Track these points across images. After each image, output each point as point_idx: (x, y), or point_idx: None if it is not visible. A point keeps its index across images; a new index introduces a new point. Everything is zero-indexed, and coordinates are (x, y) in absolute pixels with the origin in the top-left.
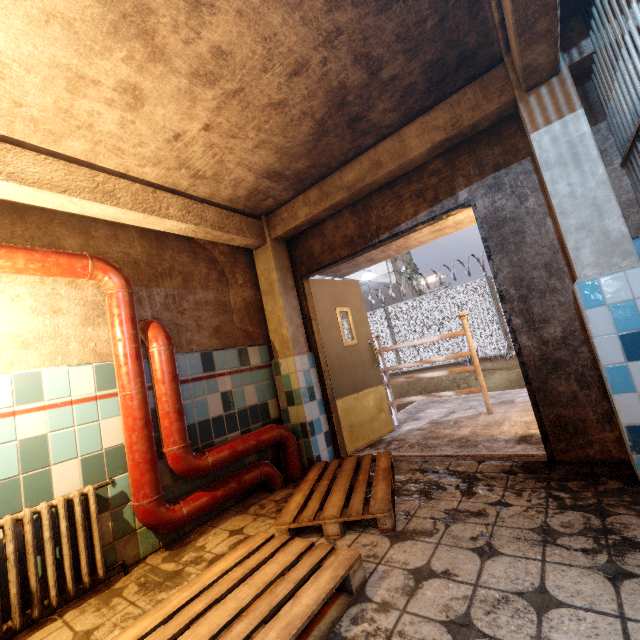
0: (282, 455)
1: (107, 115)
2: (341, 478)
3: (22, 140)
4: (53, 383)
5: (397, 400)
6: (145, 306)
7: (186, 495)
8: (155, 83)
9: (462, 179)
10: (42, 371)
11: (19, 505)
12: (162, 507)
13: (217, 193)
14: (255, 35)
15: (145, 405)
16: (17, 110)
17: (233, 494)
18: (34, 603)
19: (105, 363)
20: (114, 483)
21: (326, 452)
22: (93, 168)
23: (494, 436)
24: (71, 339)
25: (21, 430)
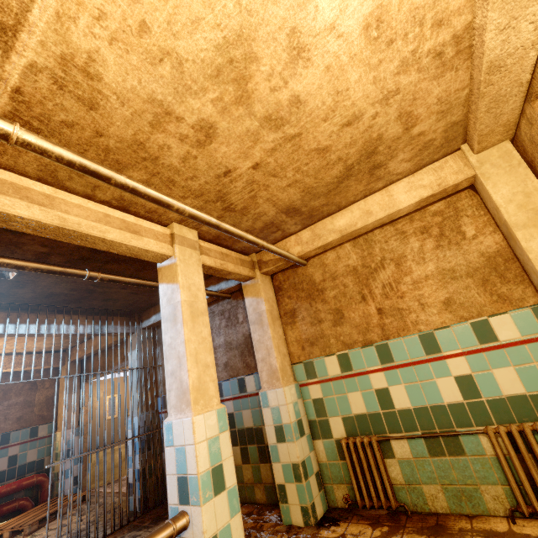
0: (39, 492)
1: None
2: (45, 507)
3: None
4: None
5: None
6: None
7: None
8: None
9: None
10: None
11: None
12: None
13: (30, 350)
14: None
15: None
16: None
17: None
18: None
19: None
20: None
21: (71, 489)
22: None
23: None
24: None
25: None
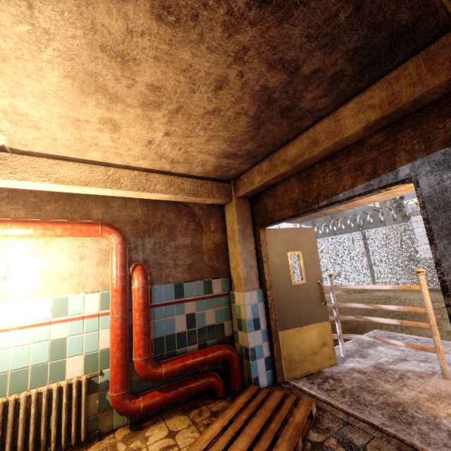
0: (227, 370)
1: (102, 137)
2: (257, 418)
3: (66, 156)
4: (74, 304)
5: (344, 334)
6: (139, 251)
7: (147, 391)
8: (121, 115)
9: (404, 154)
10: (69, 296)
11: (46, 381)
12: (126, 400)
13: (192, 170)
14: (175, 70)
15: (124, 326)
16: (56, 142)
17: (181, 397)
18: (41, 449)
19: (107, 291)
20: (103, 374)
21: (264, 375)
22: (109, 165)
23: (437, 418)
24: (89, 275)
25: (53, 333)
